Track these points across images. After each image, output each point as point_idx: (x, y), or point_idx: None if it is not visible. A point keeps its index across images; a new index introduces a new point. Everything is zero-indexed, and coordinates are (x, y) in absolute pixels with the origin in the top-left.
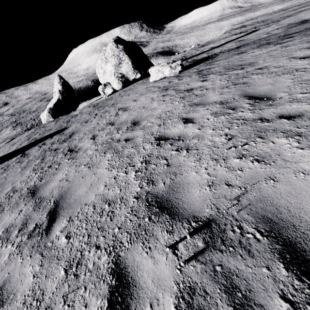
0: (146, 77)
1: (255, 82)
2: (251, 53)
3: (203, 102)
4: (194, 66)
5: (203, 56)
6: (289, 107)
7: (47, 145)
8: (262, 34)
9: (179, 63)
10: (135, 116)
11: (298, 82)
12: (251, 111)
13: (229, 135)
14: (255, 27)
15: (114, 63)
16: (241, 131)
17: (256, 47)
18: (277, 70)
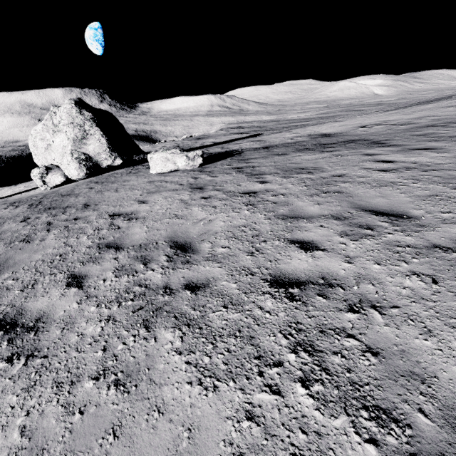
0: (131, 166)
1: (354, 192)
2: (298, 156)
3: (301, 214)
4: (219, 161)
5: (218, 150)
6: (453, 230)
7: None
8: (285, 139)
9: (199, 154)
10: (170, 231)
11: (417, 198)
12: (404, 233)
13: (421, 274)
14: (256, 131)
15: (72, 135)
16: (433, 267)
17: (295, 150)
18: (367, 181)
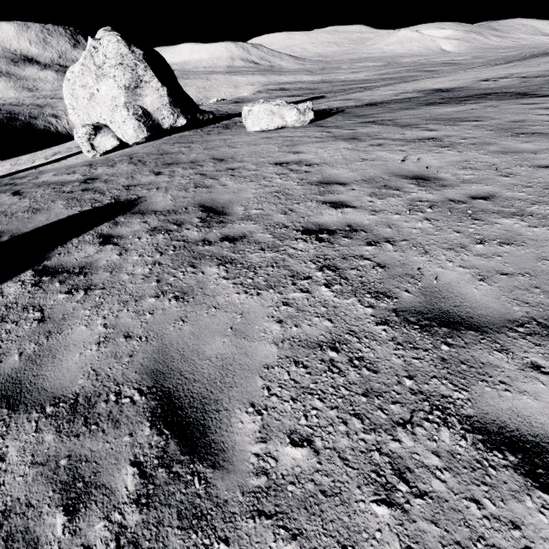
0: (192, 129)
1: None
2: (436, 109)
3: (518, 150)
4: (326, 118)
5: None
6: None
7: (139, 236)
8: (386, 96)
9: (310, 106)
10: (381, 169)
11: None
12: None
13: None
14: (311, 93)
15: (122, 81)
16: None
17: (423, 105)
18: None
